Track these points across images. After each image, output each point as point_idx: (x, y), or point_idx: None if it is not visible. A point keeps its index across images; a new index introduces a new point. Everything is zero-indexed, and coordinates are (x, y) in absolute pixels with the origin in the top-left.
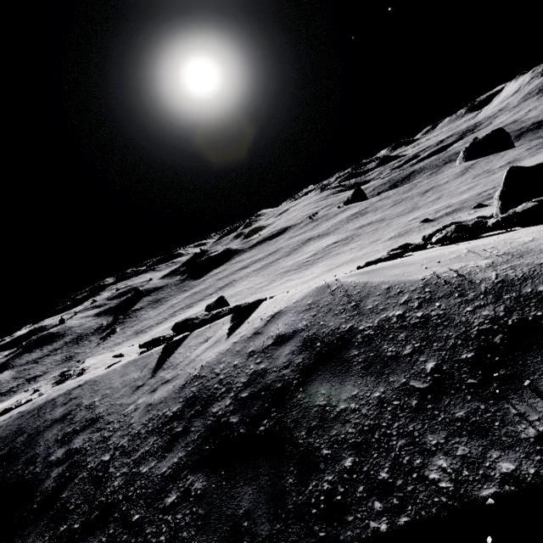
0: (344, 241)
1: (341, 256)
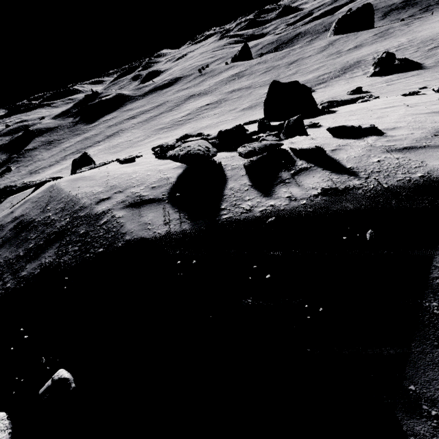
0: (214, 104)
1: (204, 121)
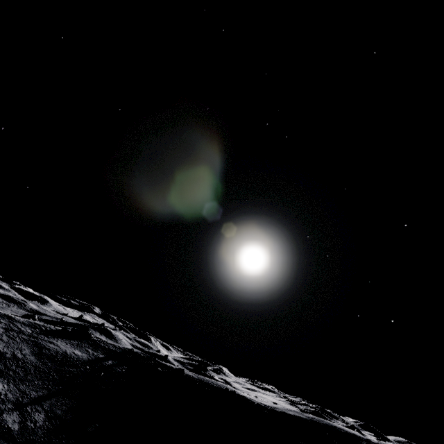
0: None
1: None
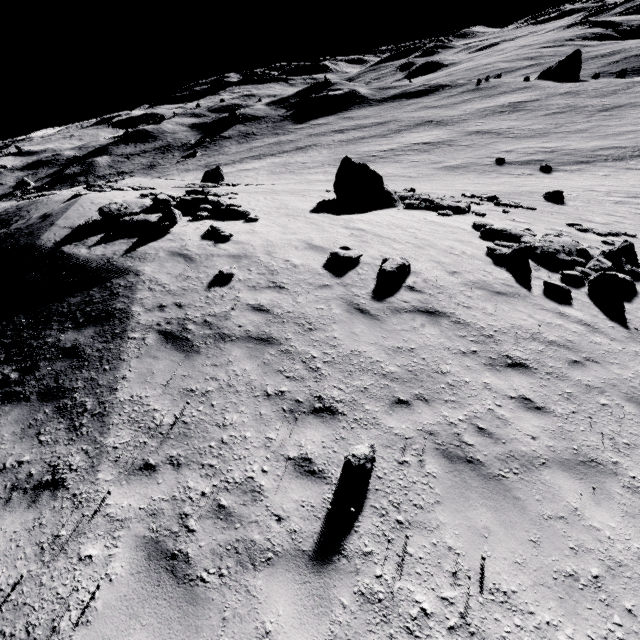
0: (431, 146)
1: (389, 166)
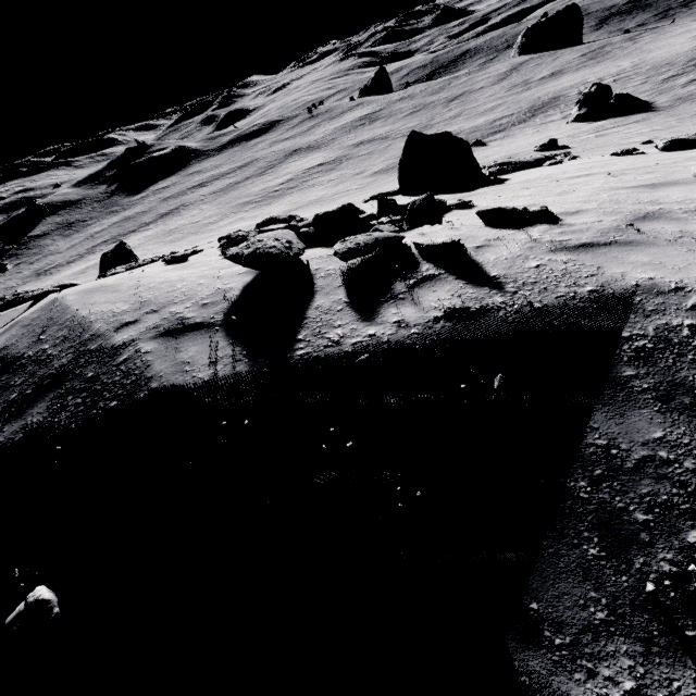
0: (330, 165)
1: (313, 191)
